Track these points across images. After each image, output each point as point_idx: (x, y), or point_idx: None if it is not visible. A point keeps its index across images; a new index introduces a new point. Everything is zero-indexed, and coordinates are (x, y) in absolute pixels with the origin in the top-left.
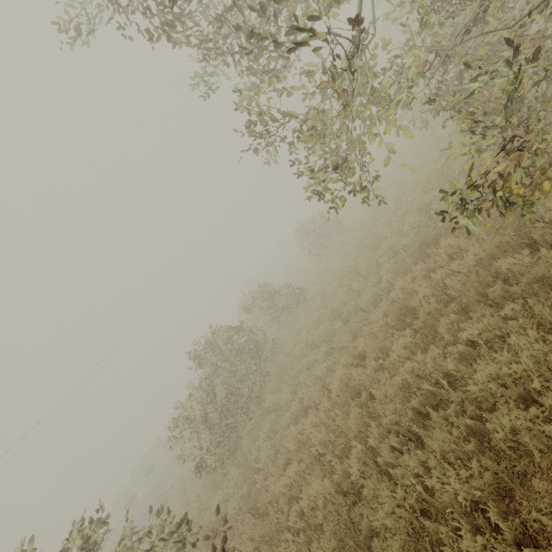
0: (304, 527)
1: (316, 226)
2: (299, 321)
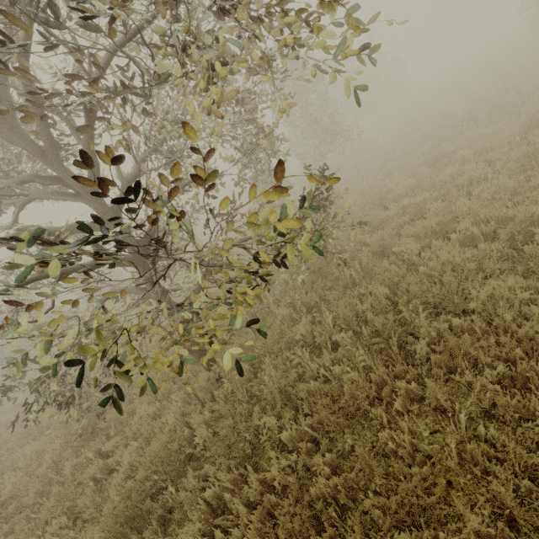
0: None
1: None
2: None
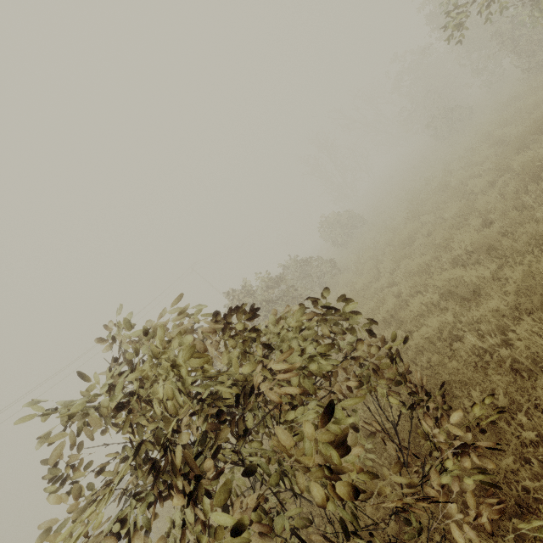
0: (493, 348)
1: (343, 216)
2: (345, 277)
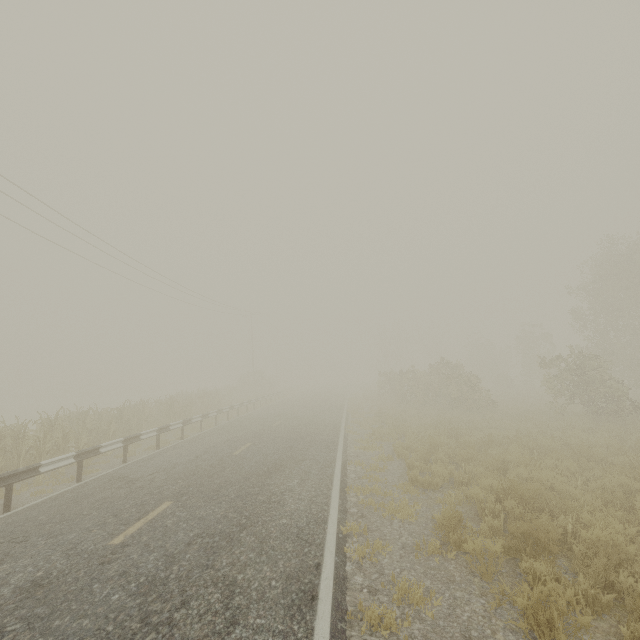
0: None
1: None
2: None
